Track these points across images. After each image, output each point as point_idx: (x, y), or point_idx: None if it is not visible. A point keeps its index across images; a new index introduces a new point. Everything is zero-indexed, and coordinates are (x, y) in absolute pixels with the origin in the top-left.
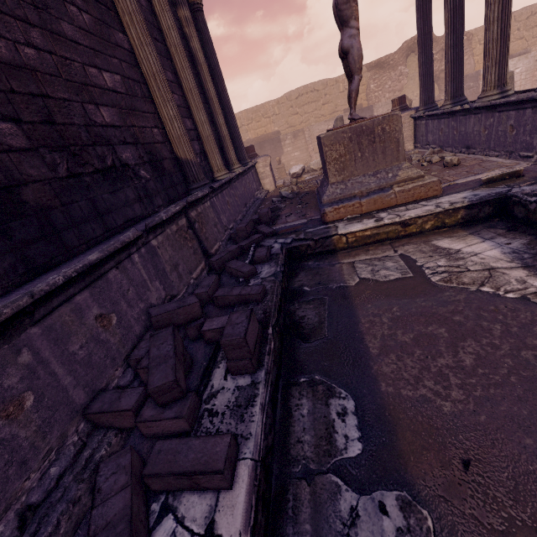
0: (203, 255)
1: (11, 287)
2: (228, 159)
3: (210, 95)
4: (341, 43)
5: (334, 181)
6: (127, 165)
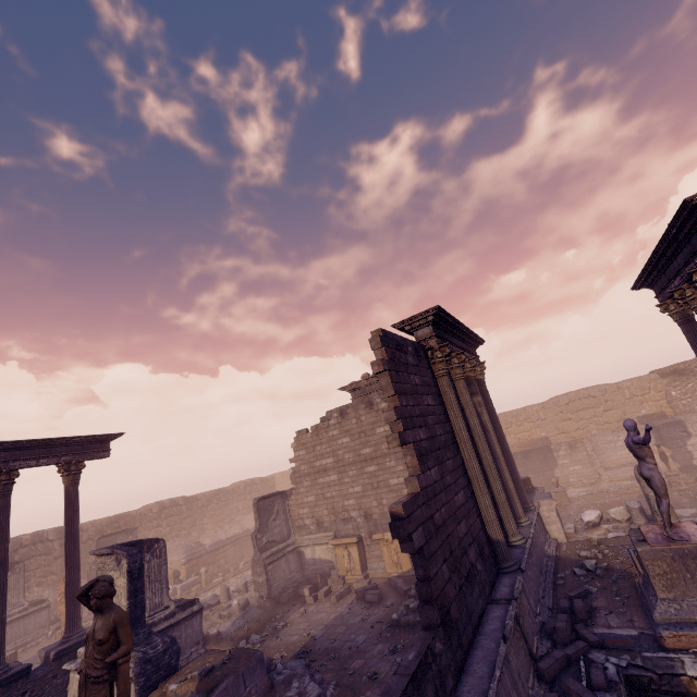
0: (530, 656)
1: (455, 686)
2: (514, 511)
3: (496, 454)
4: (639, 469)
5: (663, 596)
6: (473, 564)
